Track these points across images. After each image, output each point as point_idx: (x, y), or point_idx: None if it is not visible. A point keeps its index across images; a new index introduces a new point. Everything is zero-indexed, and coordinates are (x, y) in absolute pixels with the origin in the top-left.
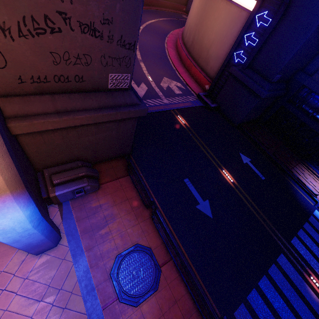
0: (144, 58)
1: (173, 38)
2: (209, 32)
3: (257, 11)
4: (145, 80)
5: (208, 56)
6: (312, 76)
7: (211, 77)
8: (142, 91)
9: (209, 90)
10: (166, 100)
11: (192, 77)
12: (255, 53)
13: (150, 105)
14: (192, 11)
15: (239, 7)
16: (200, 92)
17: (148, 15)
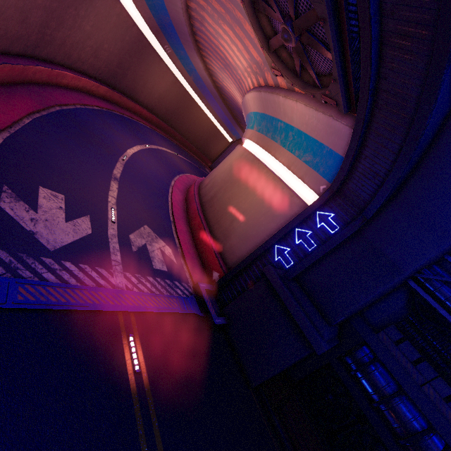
0: (126, 178)
1: (186, 180)
2: (241, 198)
3: (320, 206)
4: (98, 214)
5: (230, 227)
6: (378, 332)
7: (226, 261)
8: (70, 235)
9: (217, 284)
10: (122, 279)
11: (196, 246)
12: (311, 263)
13: (65, 280)
14: (223, 165)
15: (290, 189)
16: (201, 279)
17: (166, 142)
